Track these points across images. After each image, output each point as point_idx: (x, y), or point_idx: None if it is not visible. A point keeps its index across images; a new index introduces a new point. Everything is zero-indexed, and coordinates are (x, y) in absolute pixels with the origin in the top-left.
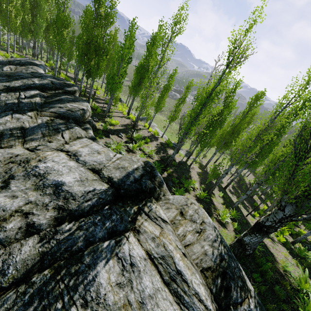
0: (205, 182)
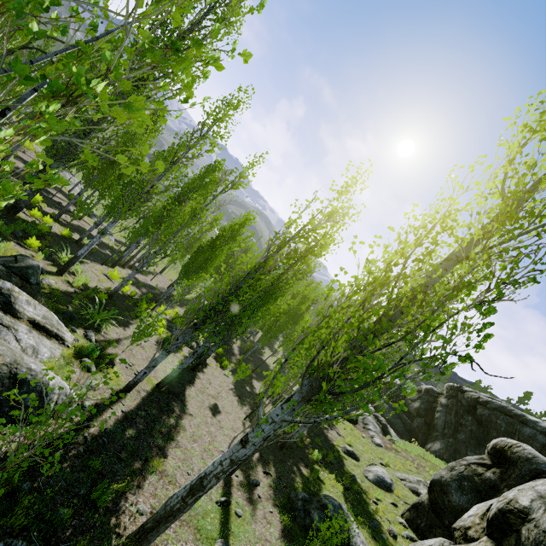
0: (81, 232)
